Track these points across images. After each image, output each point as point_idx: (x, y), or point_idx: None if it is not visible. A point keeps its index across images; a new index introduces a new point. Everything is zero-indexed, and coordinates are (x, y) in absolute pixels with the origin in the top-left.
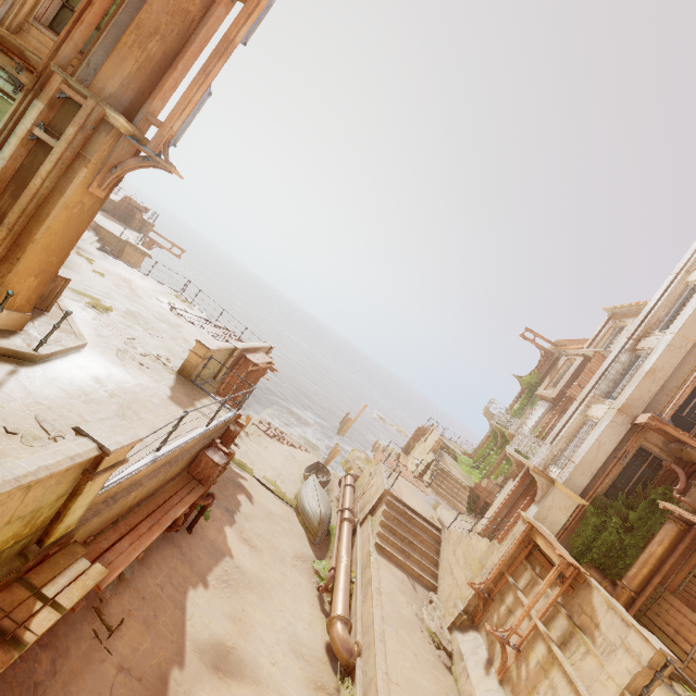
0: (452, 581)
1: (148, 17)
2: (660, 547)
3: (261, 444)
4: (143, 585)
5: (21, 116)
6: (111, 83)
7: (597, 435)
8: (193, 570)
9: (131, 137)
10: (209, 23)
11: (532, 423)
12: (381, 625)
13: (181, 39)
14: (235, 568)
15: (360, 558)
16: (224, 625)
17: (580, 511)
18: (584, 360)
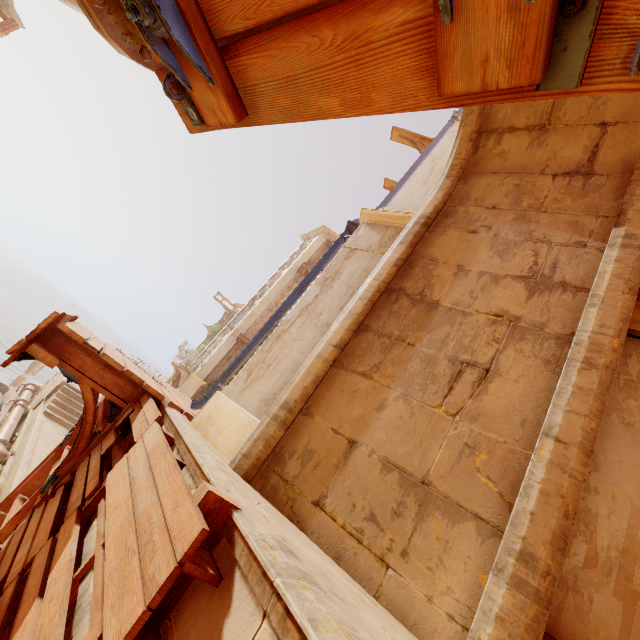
0: None
1: None
2: None
3: None
4: None
5: None
6: None
7: (219, 347)
8: None
9: None
10: None
11: None
12: (35, 439)
13: None
14: None
15: (28, 423)
16: None
17: (202, 388)
18: None
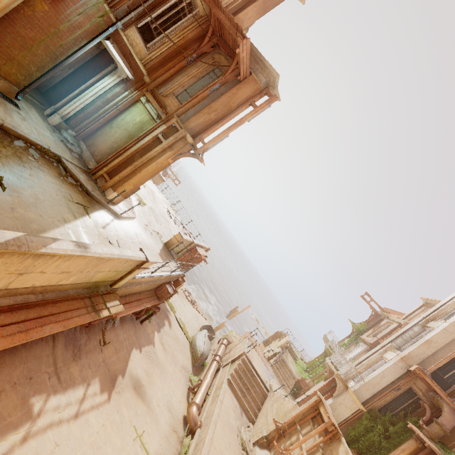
0: (265, 420)
1: (215, 105)
2: (402, 453)
3: (183, 301)
4: (119, 333)
5: (156, 128)
6: (192, 124)
7: (383, 369)
8: (137, 341)
9: (191, 145)
10: (237, 111)
11: (352, 355)
12: (216, 417)
13: (224, 115)
14: (154, 352)
15: (217, 383)
16: (143, 373)
17: (359, 413)
18: (398, 326)
